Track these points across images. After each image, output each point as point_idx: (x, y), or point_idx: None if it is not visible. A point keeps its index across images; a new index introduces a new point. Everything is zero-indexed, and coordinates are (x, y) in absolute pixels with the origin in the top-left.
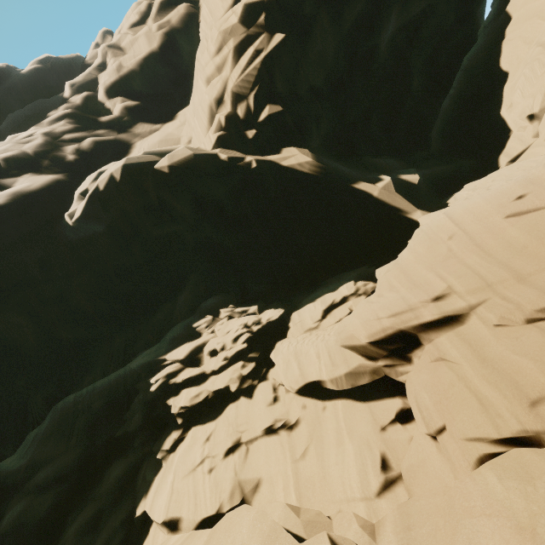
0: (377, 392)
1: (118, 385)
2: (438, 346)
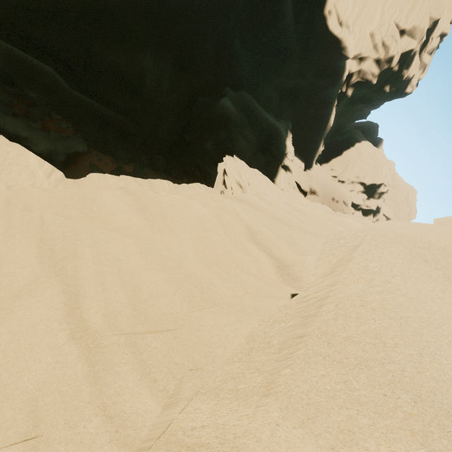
0: (302, 193)
1: (271, 126)
2: (316, 196)
